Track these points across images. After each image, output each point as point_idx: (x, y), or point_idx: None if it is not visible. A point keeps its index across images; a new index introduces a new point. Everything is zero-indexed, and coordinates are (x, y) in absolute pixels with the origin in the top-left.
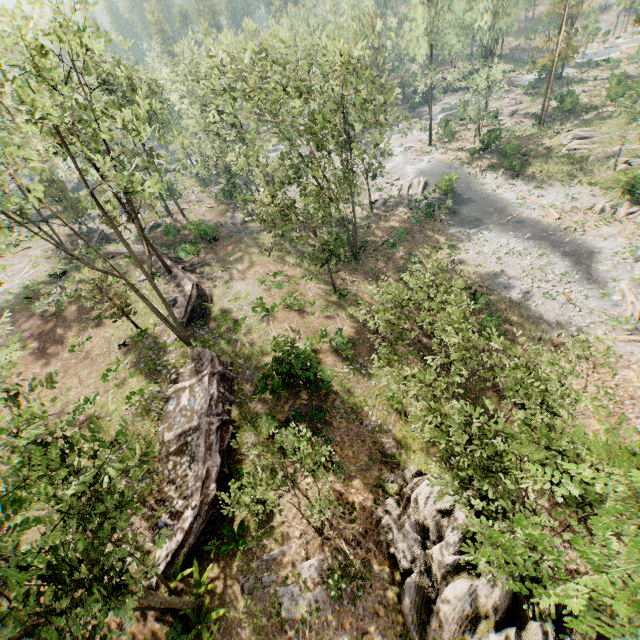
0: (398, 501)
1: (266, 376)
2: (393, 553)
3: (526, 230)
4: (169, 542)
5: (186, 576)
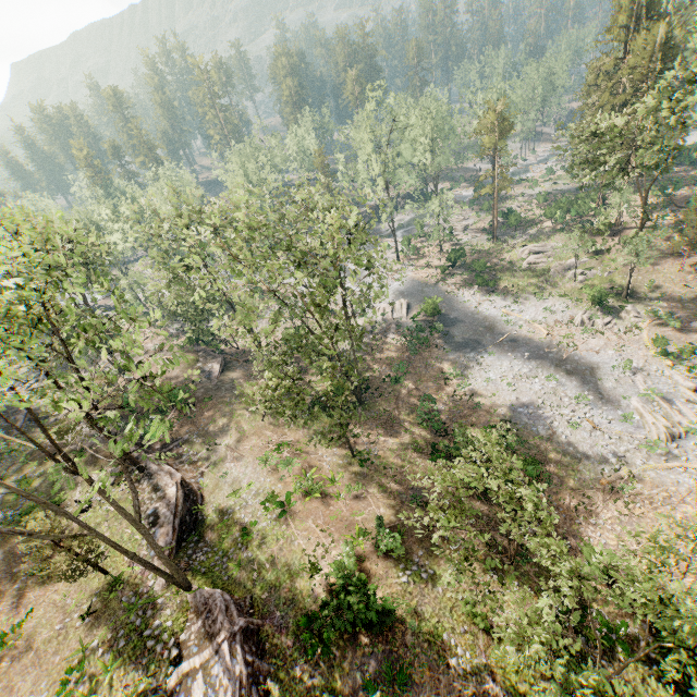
0: None
1: (308, 620)
2: None
3: (523, 349)
4: None
5: None
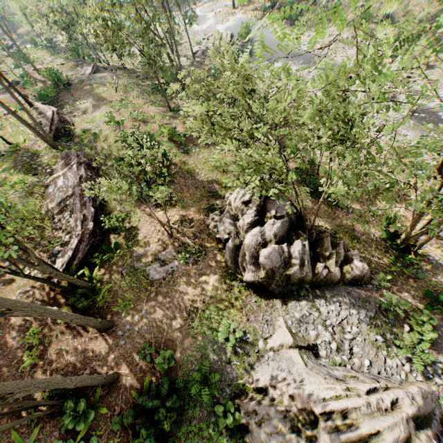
0: (220, 211)
1: (121, 159)
2: (219, 237)
3: (300, 59)
4: (63, 258)
5: (81, 276)
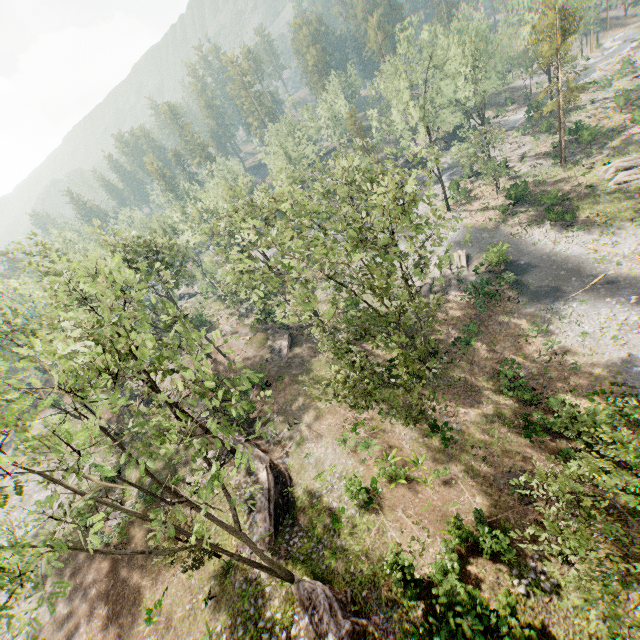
0: None
1: (417, 632)
2: None
3: (625, 292)
4: None
5: None
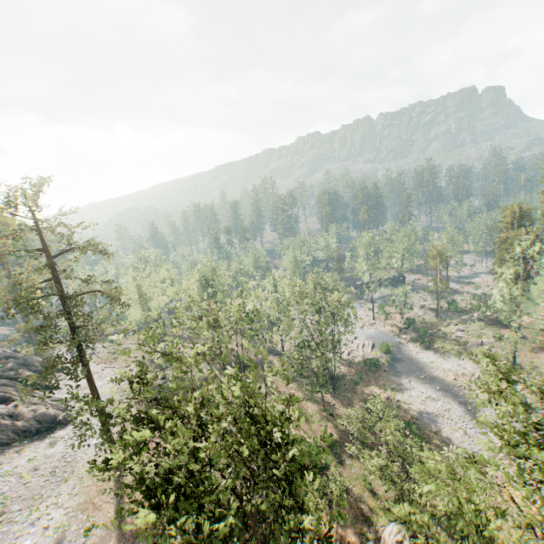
0: (374, 541)
1: None
2: None
3: (436, 384)
4: None
5: None
